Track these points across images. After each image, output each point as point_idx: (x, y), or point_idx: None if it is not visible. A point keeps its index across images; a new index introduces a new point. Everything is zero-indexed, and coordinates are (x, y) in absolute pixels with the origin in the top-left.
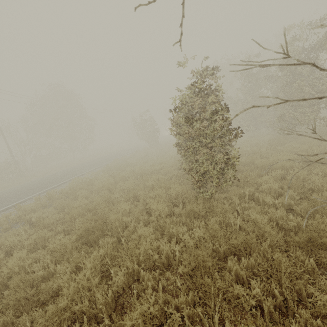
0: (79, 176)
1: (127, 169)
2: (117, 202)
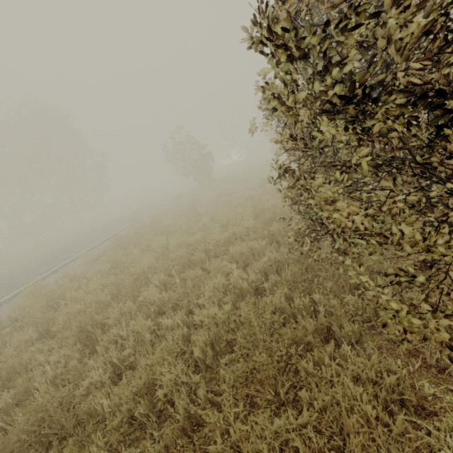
0: (66, 263)
1: (154, 245)
2: (95, 409)
